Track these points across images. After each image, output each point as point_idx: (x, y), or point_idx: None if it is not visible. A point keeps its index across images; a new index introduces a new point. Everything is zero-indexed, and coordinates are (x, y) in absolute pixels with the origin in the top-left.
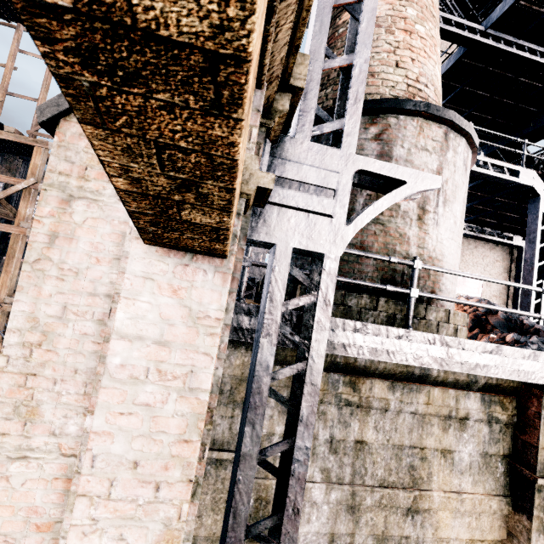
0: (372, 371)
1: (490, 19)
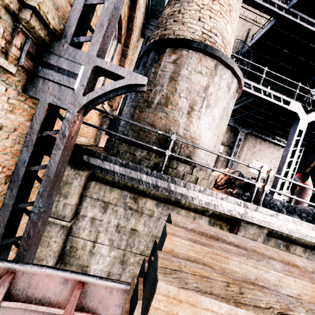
0: (147, 194)
1: (292, 1)
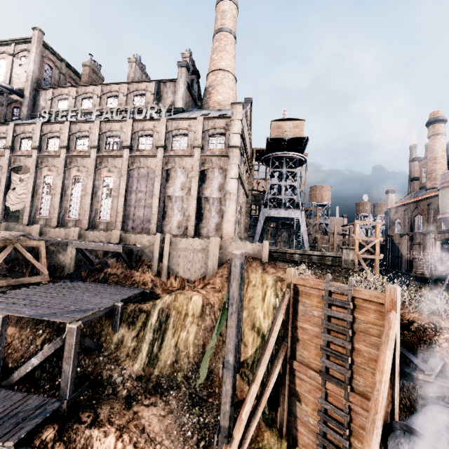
0: (446, 251)
1: None
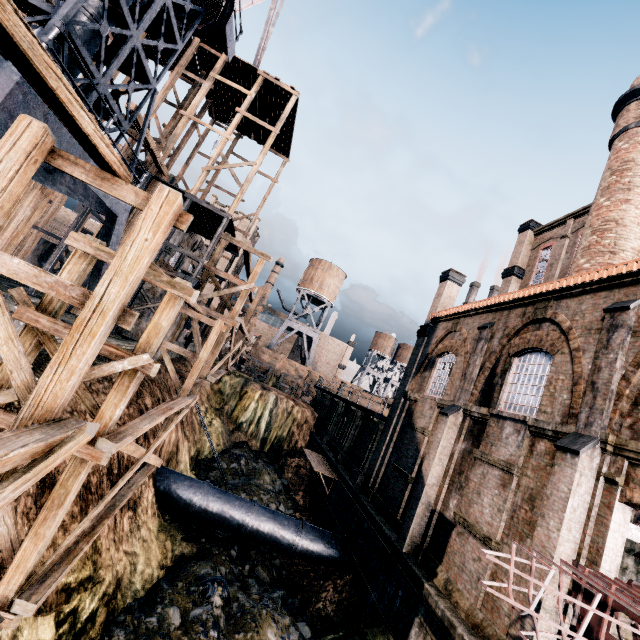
0: None
1: None
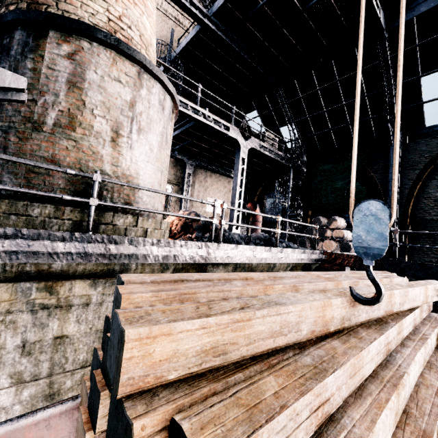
0: (72, 273)
1: (212, 8)
